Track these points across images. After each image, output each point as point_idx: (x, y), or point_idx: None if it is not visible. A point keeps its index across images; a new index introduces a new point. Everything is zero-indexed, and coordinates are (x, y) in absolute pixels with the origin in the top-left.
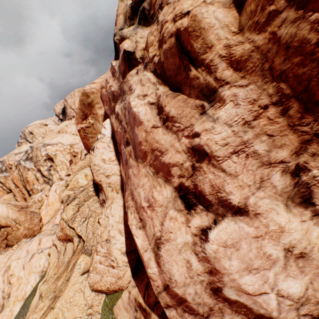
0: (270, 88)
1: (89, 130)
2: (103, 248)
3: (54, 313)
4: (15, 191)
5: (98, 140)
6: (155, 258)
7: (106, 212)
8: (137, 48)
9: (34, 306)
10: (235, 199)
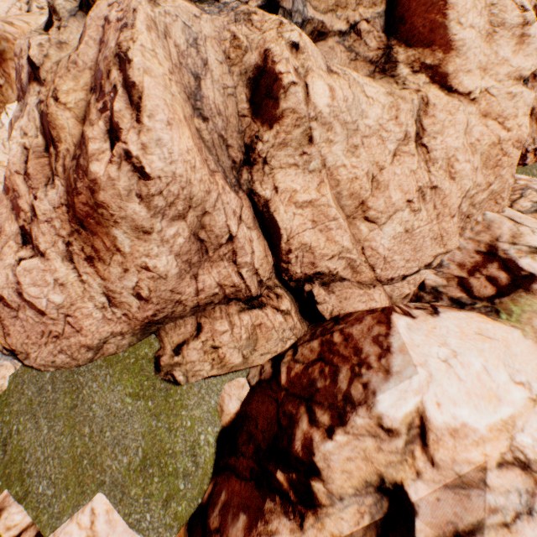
0: (66, 196)
1: None
2: None
3: None
4: None
5: None
6: None
7: None
8: (44, 66)
9: None
10: (43, 248)
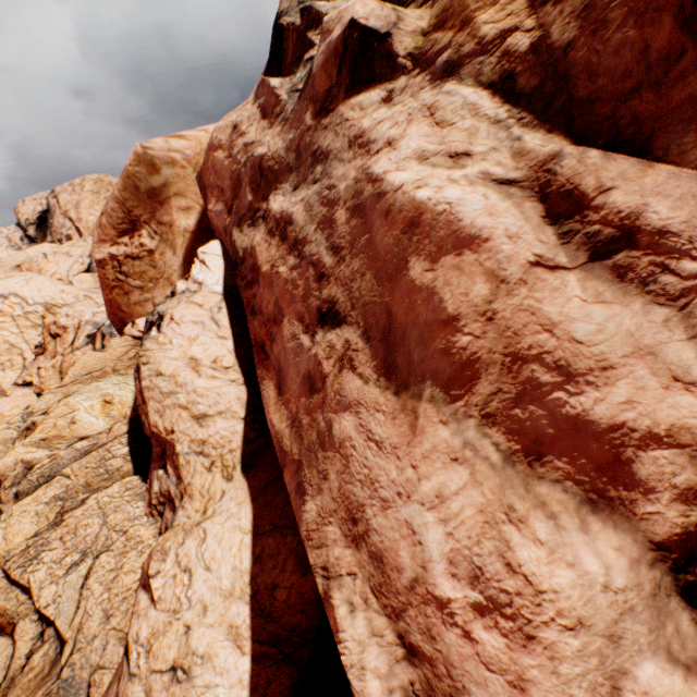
0: None
1: (137, 268)
2: None
3: None
4: None
5: (178, 296)
6: None
7: (183, 549)
8: (400, 25)
9: None
10: None
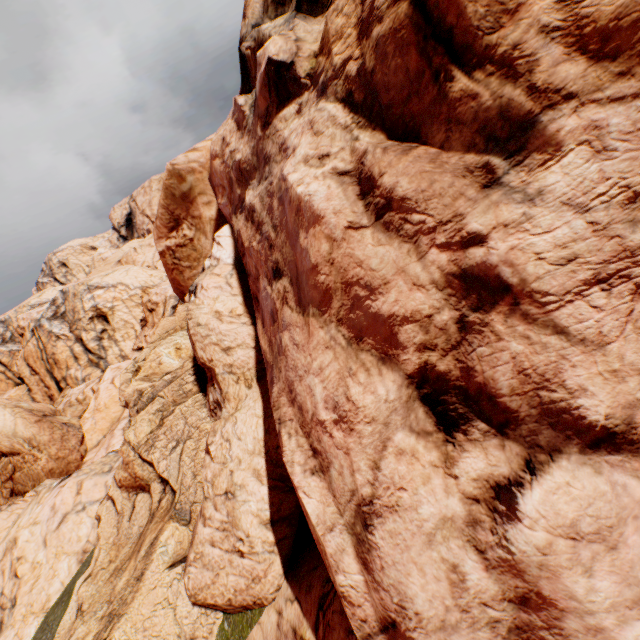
0: None
1: (185, 253)
2: (220, 512)
3: None
4: (30, 382)
5: (206, 271)
6: (355, 550)
7: (224, 429)
8: (299, 54)
9: (66, 631)
10: (596, 408)
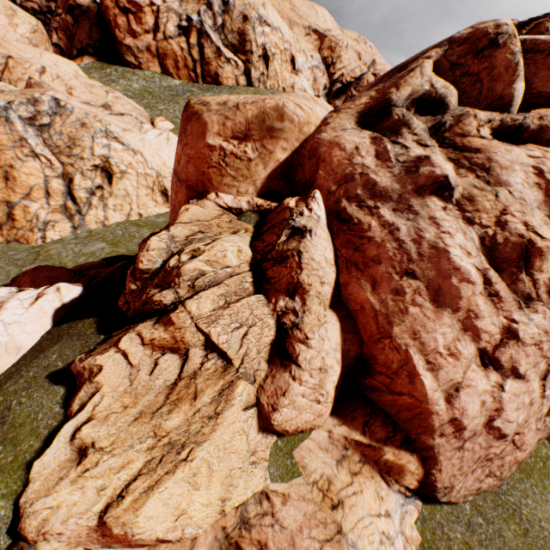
0: None
1: (236, 164)
2: (314, 379)
3: (191, 468)
4: None
5: (307, 218)
6: (444, 398)
7: (320, 332)
8: (457, 187)
9: (56, 469)
10: (521, 369)
